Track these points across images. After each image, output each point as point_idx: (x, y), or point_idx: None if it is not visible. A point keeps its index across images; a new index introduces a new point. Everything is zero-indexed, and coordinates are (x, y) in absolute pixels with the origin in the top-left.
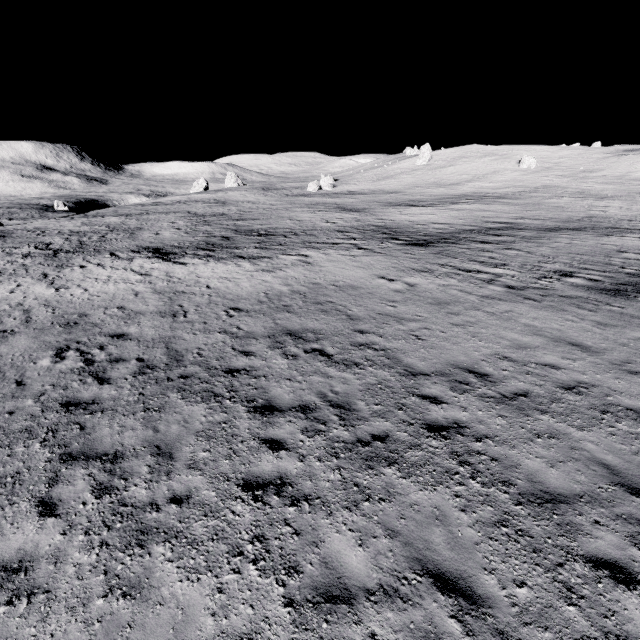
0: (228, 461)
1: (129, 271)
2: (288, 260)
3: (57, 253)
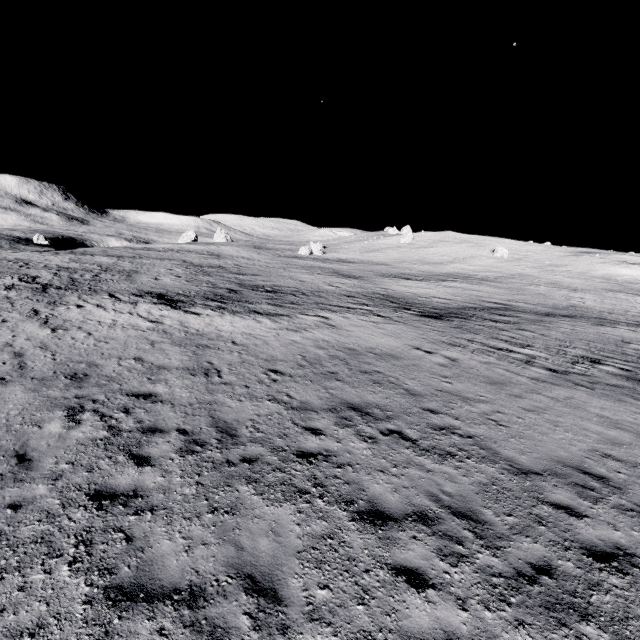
0: (362, 607)
1: (136, 316)
2: (309, 320)
3: (46, 288)
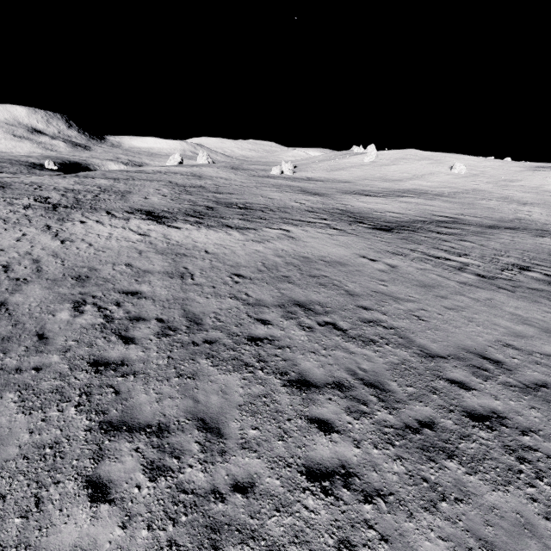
0: (281, 442)
1: (128, 230)
2: (273, 233)
3: (56, 207)
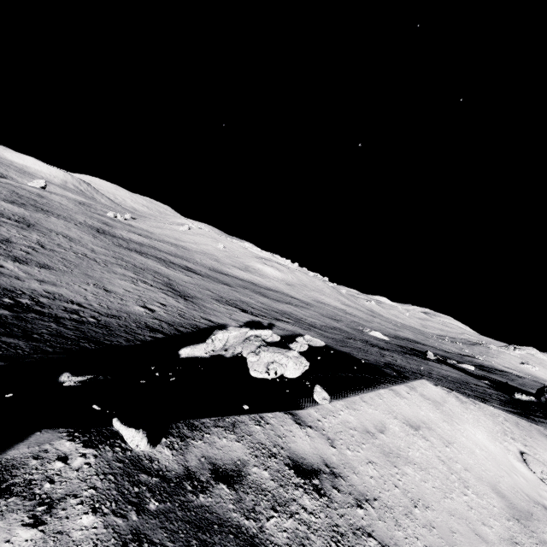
0: None
1: None
2: (41, 215)
3: None
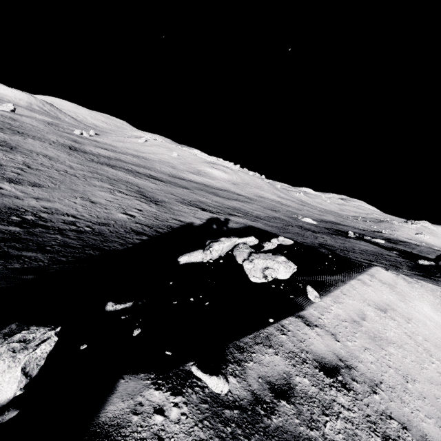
0: None
1: None
2: (18, 137)
3: None
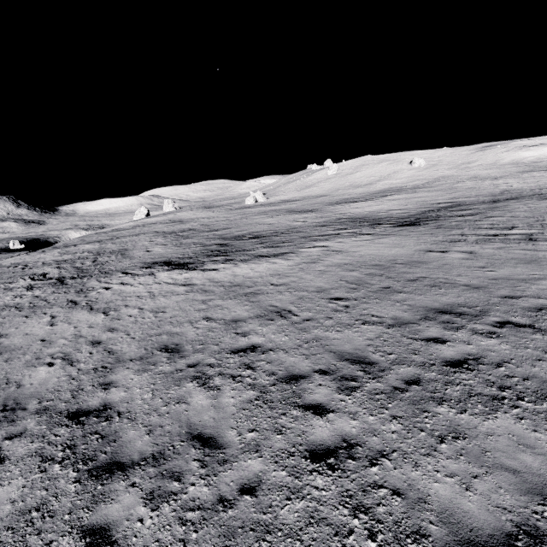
0: None
1: (165, 284)
2: (314, 252)
3: (63, 280)
